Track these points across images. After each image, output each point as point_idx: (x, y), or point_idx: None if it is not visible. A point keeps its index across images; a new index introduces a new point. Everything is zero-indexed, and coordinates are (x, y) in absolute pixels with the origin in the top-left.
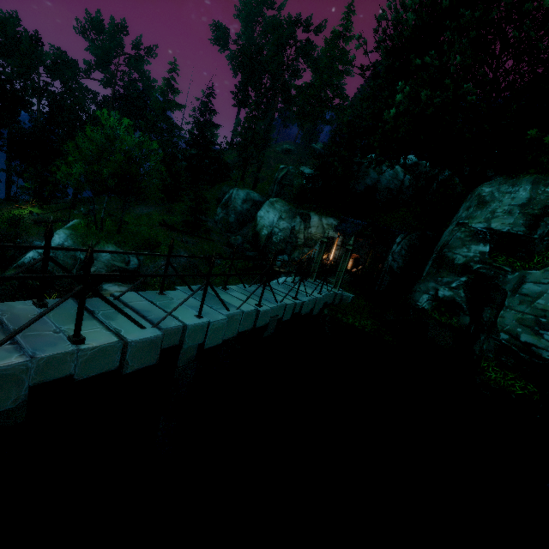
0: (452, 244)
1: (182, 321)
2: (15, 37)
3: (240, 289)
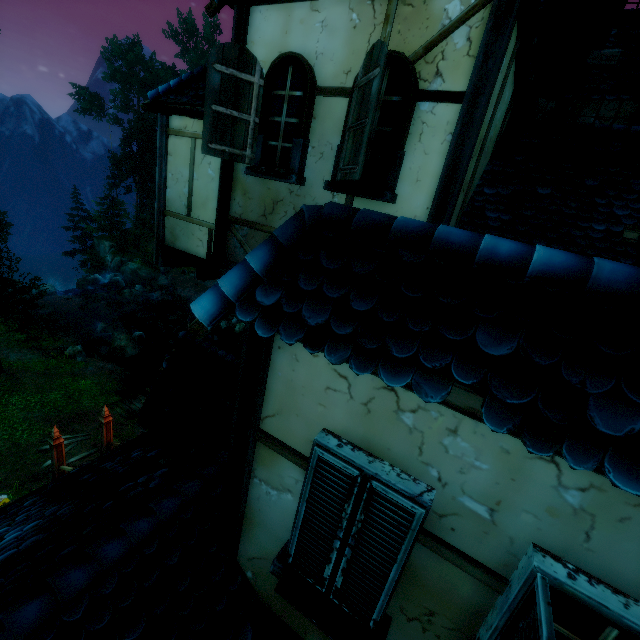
0: None
1: None
2: (158, 74)
3: None
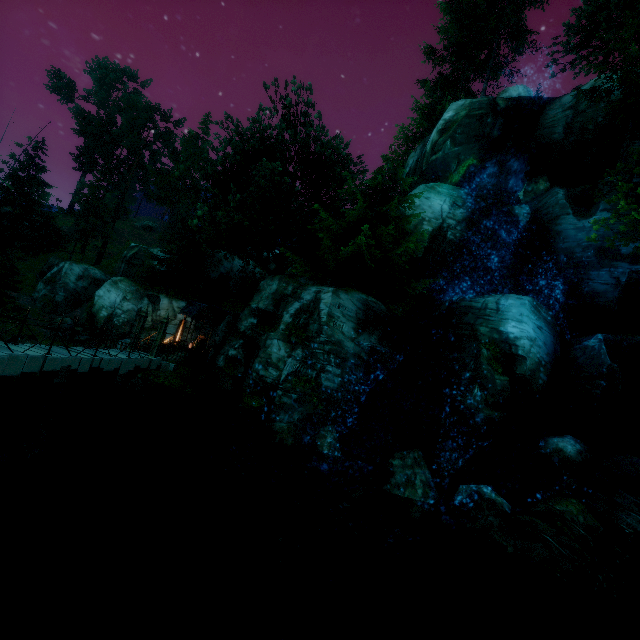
0: (242, 318)
1: None
2: None
3: (34, 346)
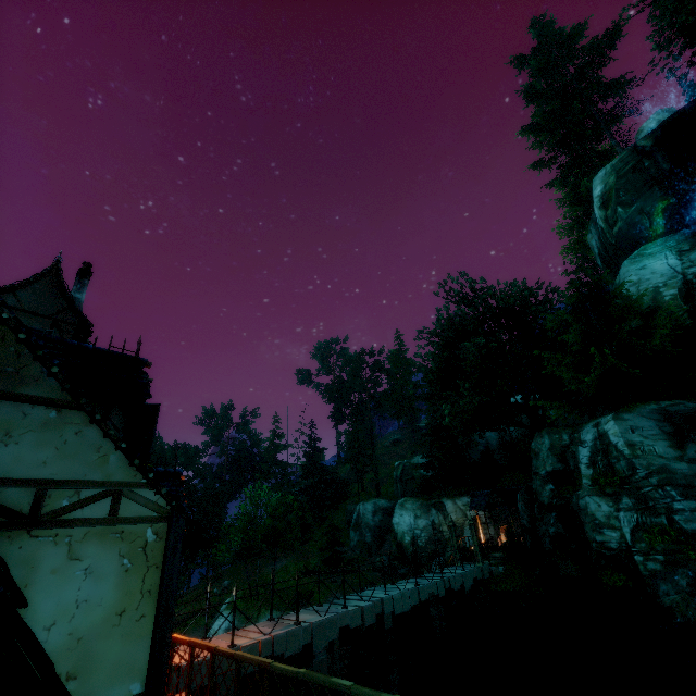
0: (537, 489)
1: (379, 597)
2: (161, 452)
3: (402, 582)
